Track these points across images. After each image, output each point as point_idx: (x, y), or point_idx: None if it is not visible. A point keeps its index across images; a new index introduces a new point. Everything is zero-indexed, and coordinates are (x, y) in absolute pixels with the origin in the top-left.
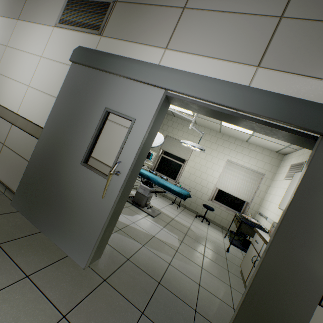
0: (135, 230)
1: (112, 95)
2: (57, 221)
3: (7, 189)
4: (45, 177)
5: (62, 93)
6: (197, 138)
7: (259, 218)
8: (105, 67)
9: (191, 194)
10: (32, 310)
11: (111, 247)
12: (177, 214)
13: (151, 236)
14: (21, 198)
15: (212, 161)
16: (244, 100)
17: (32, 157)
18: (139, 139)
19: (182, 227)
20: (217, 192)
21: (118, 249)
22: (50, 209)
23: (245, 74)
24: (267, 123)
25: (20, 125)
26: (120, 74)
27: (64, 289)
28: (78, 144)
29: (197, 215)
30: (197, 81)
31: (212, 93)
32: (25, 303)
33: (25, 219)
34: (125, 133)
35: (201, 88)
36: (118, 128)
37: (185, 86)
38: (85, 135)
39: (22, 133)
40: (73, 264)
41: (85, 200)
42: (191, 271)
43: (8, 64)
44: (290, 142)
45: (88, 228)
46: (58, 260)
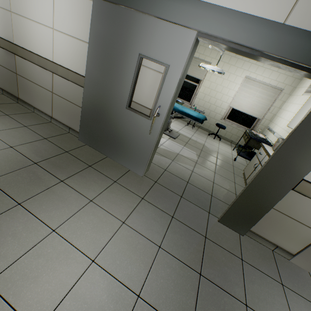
0: (164, 150)
1: (143, 39)
2: (117, 150)
3: (71, 129)
4: (99, 120)
5: (93, 38)
6: (214, 52)
7: (267, 133)
8: (133, 5)
9: (205, 114)
10: (126, 196)
11: (152, 163)
12: (193, 134)
13: (176, 154)
14: (85, 136)
15: (229, 79)
16: (275, 42)
17: (83, 104)
18: (174, 85)
19: (198, 145)
20: (230, 111)
21: (157, 164)
22: (110, 142)
23: (284, 5)
24: (292, 65)
25: (61, 75)
26: (150, 14)
27: (137, 187)
28: (120, 91)
29: (209, 134)
30: (231, 20)
31: (246, 35)
32: (122, 193)
33: (93, 149)
34: (160, 78)
35: (235, 29)
36: (152, 74)
37: (219, 28)
38: (124, 82)
39: (65, 81)
40: (135, 174)
41: (134, 135)
42: (207, 175)
43: (20, 0)
44: (310, 79)
45: (141, 154)
46: (125, 172)
